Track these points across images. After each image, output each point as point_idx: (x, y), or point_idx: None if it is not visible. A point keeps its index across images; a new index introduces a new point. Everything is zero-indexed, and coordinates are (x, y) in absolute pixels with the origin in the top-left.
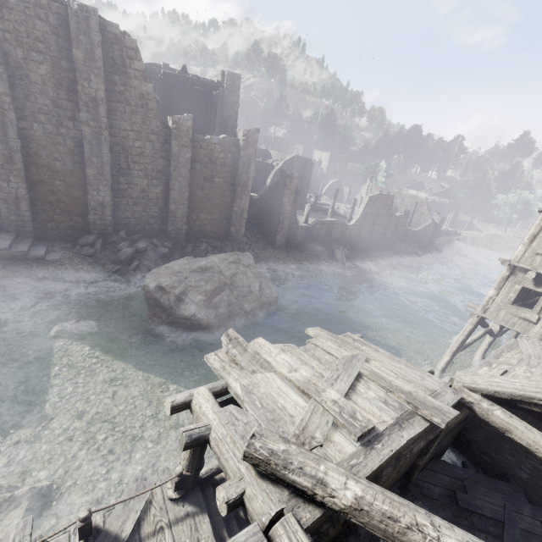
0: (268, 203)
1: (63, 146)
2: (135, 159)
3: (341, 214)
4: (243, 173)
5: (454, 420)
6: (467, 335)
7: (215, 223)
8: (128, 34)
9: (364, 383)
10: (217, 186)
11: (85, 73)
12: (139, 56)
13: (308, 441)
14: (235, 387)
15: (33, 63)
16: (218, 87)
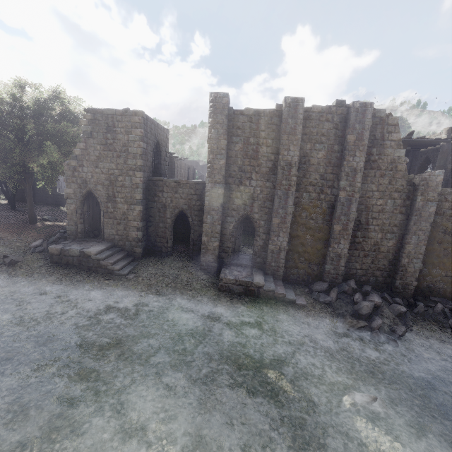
0: None
1: (319, 208)
2: (374, 215)
3: None
4: None
5: None
6: None
7: (450, 280)
8: (391, 114)
9: None
10: None
11: (352, 151)
12: (397, 129)
13: None
14: None
15: (315, 151)
16: (436, 143)
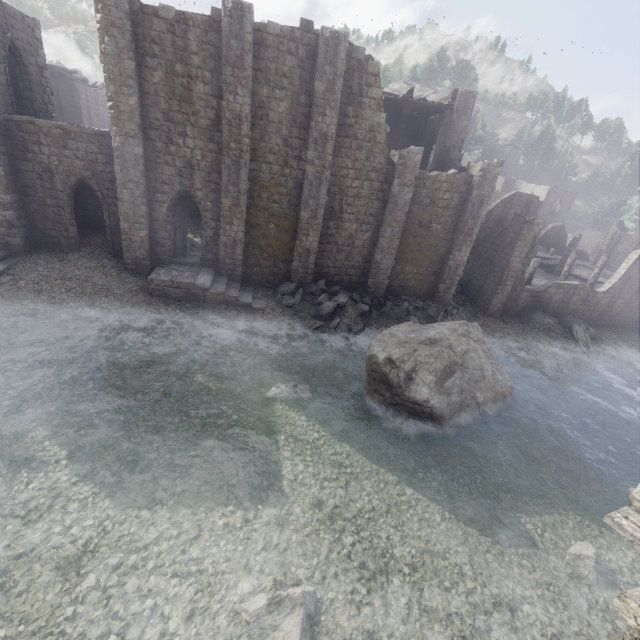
0: (482, 256)
1: (284, 187)
2: (350, 201)
3: (574, 274)
4: (469, 218)
5: None
6: None
7: (421, 278)
8: (372, 58)
9: None
10: (432, 234)
11: (321, 107)
12: (378, 82)
13: None
14: None
15: (275, 101)
16: (442, 110)
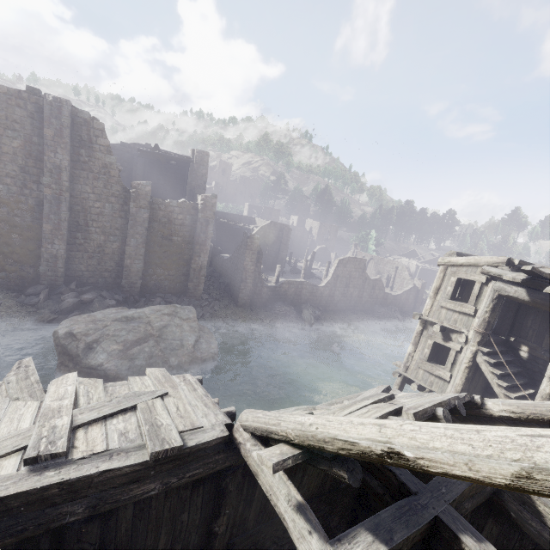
0: (234, 263)
1: (25, 204)
2: (94, 217)
3: (320, 277)
4: (201, 232)
5: (171, 452)
6: None
7: (173, 278)
8: (96, 119)
9: (128, 416)
10: (175, 244)
11: (52, 146)
12: (105, 135)
13: None
14: None
15: (8, 138)
16: (190, 162)
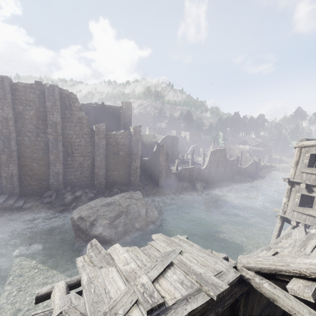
0: (152, 162)
1: (39, 146)
2: (76, 148)
3: (199, 163)
4: (135, 147)
5: (225, 293)
6: (279, 231)
7: (122, 176)
8: (72, 93)
9: (173, 269)
10: (121, 156)
11: (51, 111)
12: (78, 101)
13: None
14: (83, 279)
15: (27, 110)
16: (121, 109)
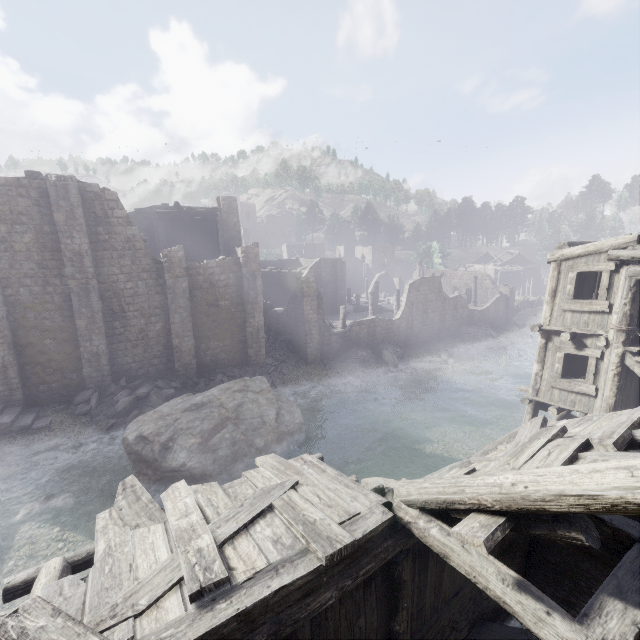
0: (292, 315)
1: (52, 303)
2: (129, 300)
3: (390, 309)
4: (250, 289)
5: (345, 551)
6: None
7: (229, 349)
8: (107, 189)
9: (269, 518)
10: (224, 309)
11: (67, 232)
12: (120, 205)
13: (123, 611)
14: (98, 551)
15: (17, 234)
16: (217, 213)
